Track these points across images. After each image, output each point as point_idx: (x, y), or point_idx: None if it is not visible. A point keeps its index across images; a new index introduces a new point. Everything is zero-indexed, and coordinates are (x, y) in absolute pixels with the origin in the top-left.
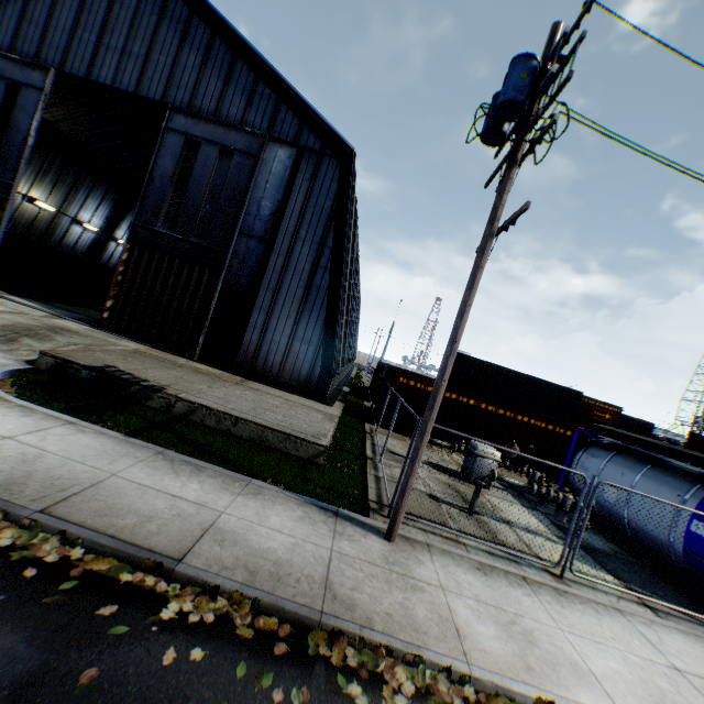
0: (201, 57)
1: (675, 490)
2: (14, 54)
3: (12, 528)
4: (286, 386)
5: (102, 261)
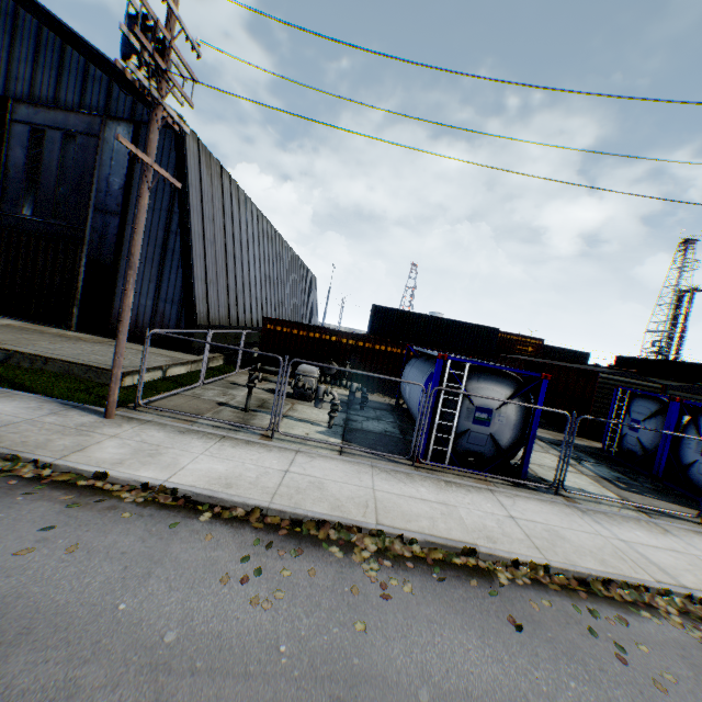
0: (34, 48)
1: (424, 373)
2: None
3: None
4: (158, 343)
5: None
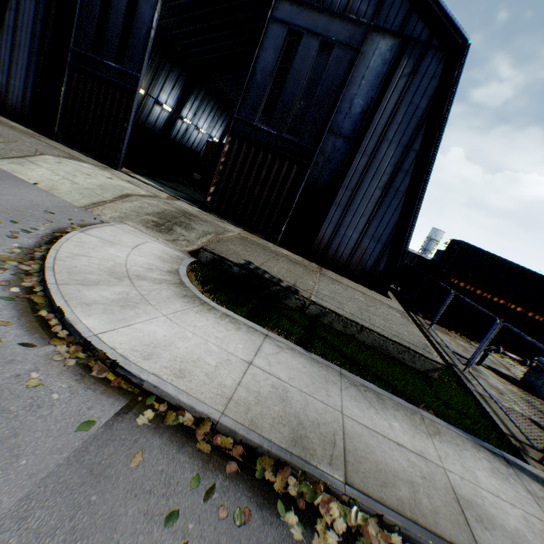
0: None
1: None
2: None
3: (333, 501)
4: (351, 275)
5: (171, 136)
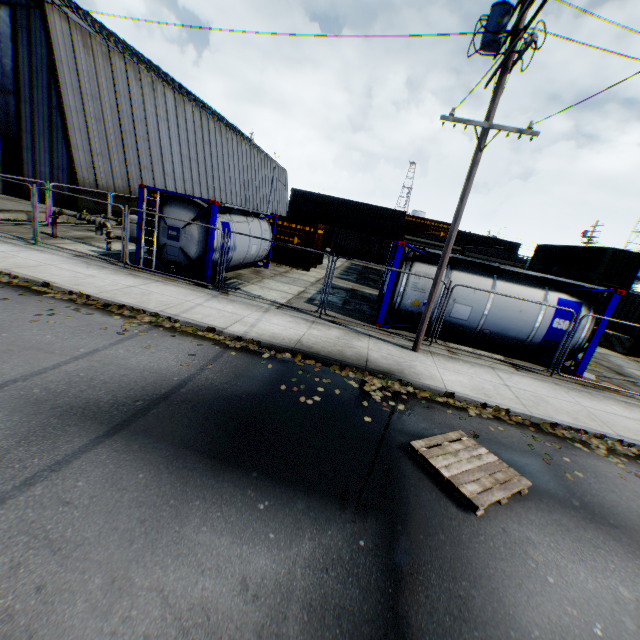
0: None
1: None
2: None
3: None
4: (59, 204)
5: None
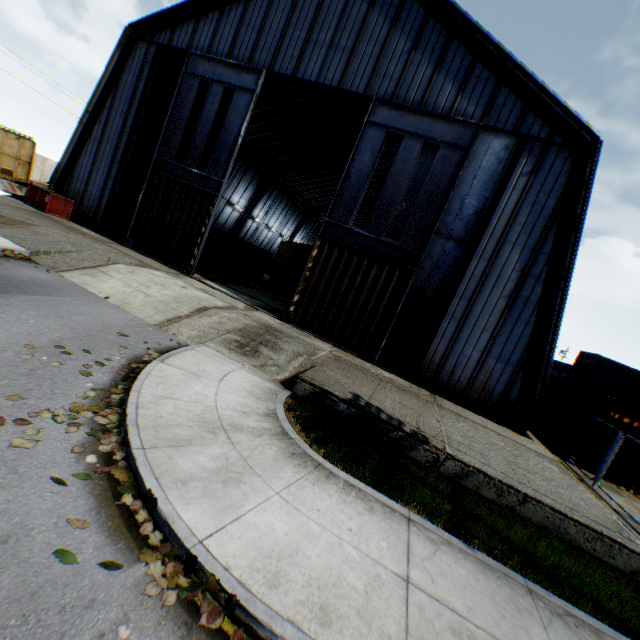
0: (411, 42)
1: None
2: (231, 59)
3: None
4: (473, 406)
5: (240, 236)
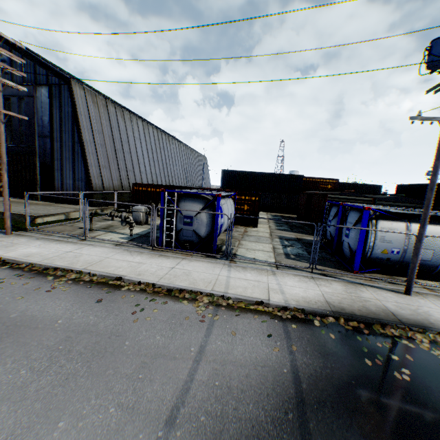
0: None
1: None
2: None
3: None
4: (78, 203)
5: None
